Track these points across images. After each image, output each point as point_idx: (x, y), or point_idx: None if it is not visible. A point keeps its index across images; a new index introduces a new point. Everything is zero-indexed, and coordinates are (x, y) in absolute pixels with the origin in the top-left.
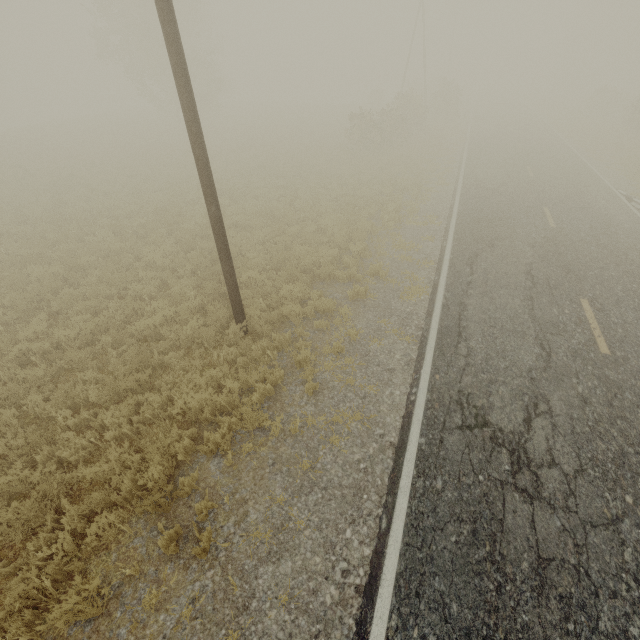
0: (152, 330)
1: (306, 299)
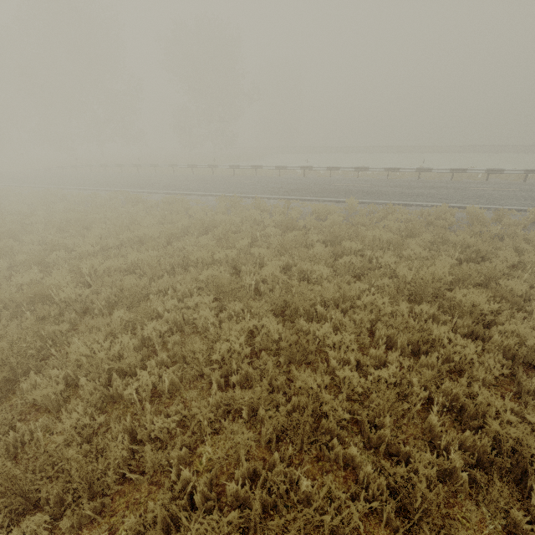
0: None
1: None
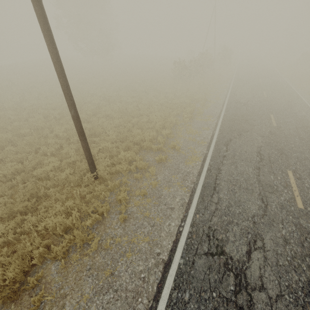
0: (45, 174)
1: (134, 160)
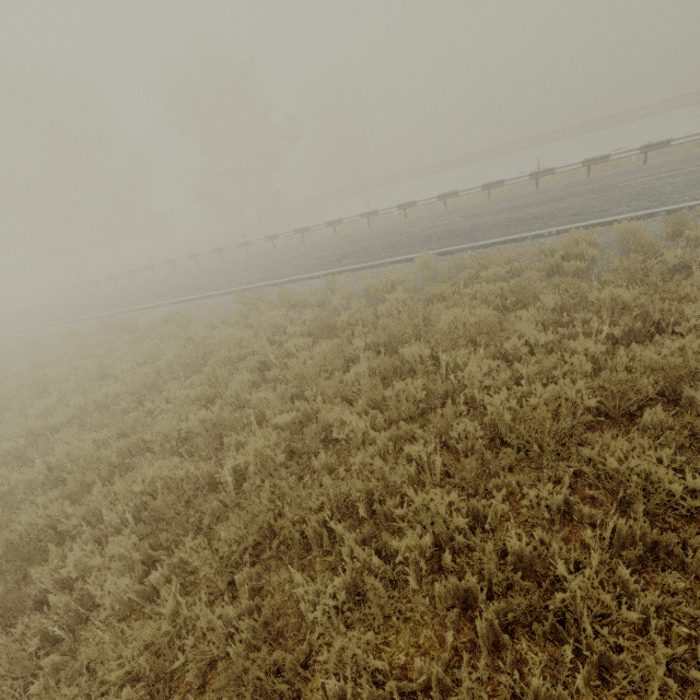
0: None
1: None
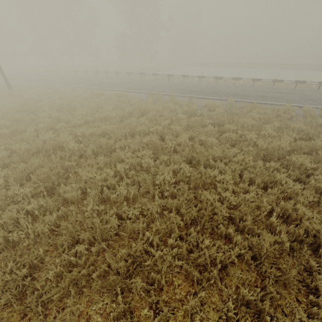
0: None
1: None
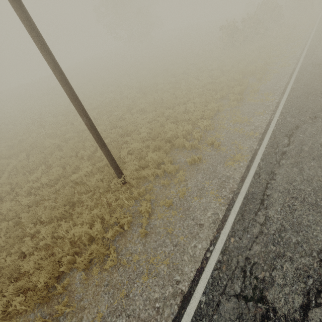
0: (80, 179)
1: (163, 161)
